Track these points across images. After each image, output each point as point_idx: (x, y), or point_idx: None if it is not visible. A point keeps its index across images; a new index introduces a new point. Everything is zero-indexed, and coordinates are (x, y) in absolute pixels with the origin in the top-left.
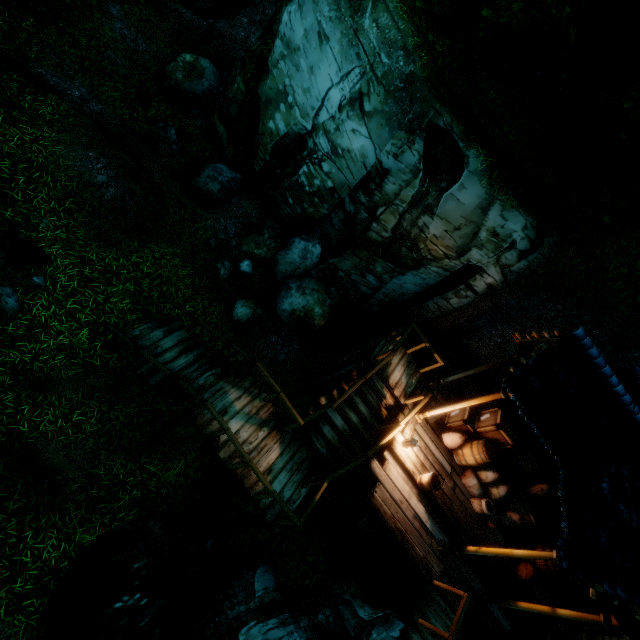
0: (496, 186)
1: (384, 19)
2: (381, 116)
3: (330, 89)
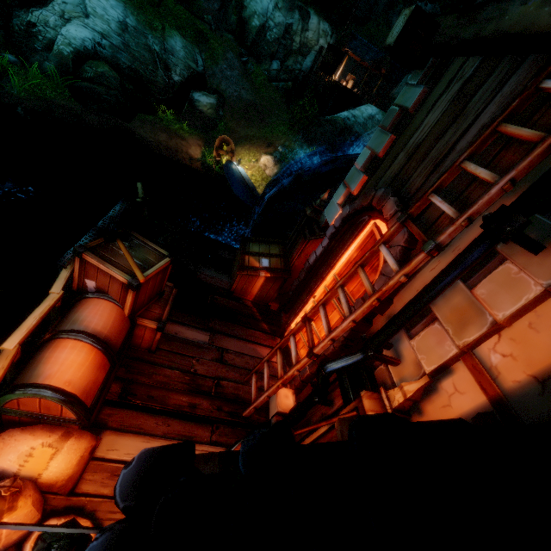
0: (318, 16)
1: None
2: (284, 8)
3: (268, 5)
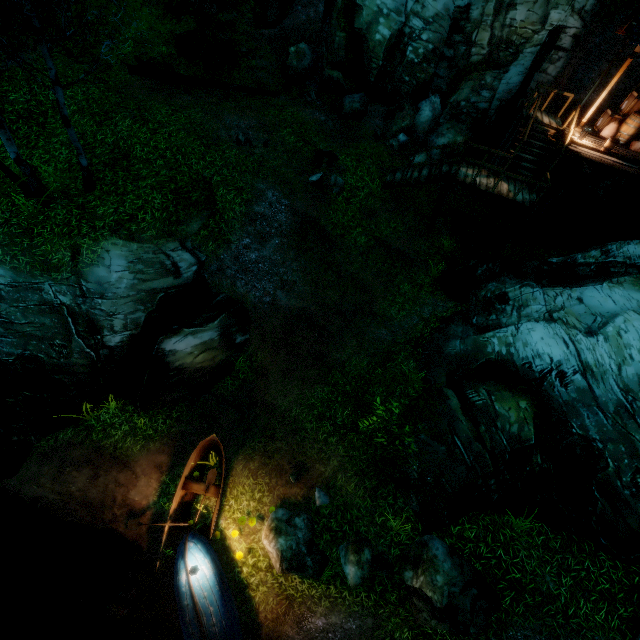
0: None
1: None
2: None
3: None
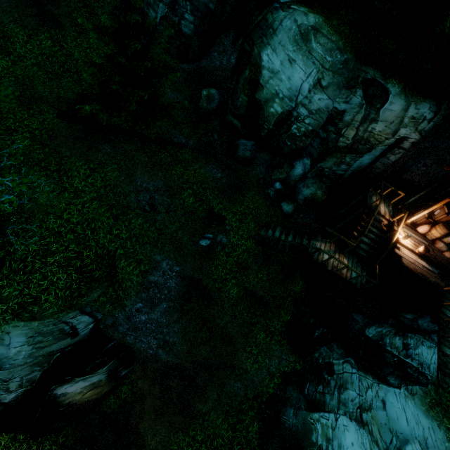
0: (409, 95)
1: (324, 39)
2: (333, 85)
3: (302, 84)
